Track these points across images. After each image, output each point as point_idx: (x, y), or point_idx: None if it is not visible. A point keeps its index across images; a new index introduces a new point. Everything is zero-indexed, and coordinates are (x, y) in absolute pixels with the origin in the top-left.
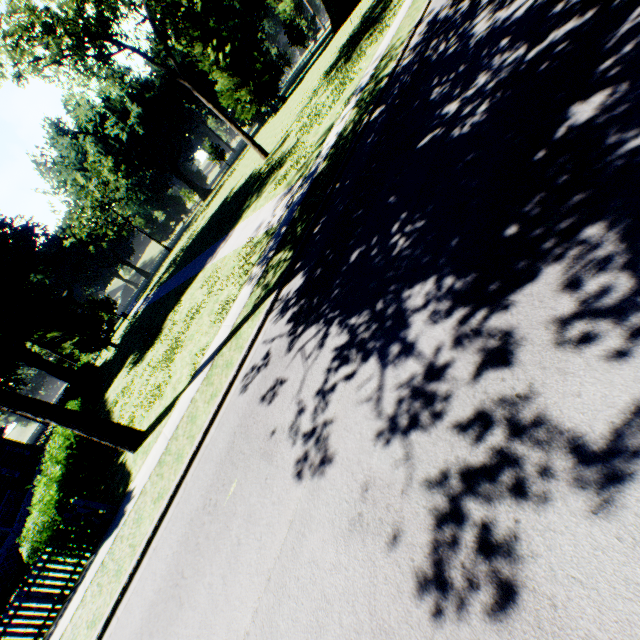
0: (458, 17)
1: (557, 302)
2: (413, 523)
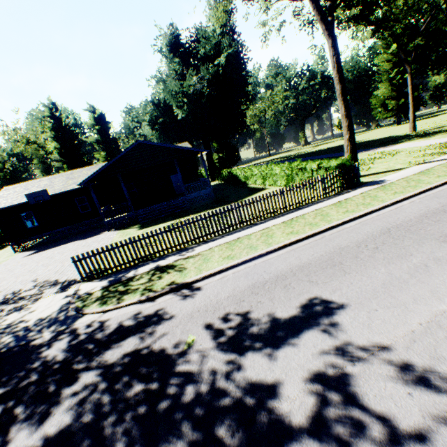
0: None
1: None
2: None
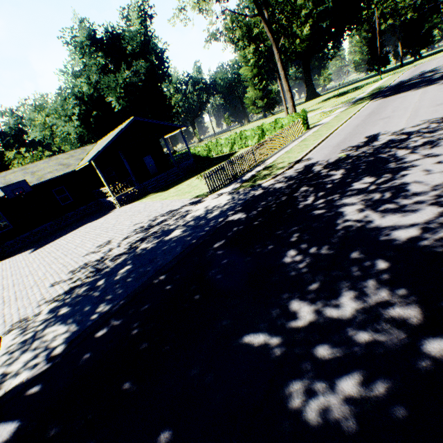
0: (415, 78)
1: None
2: None
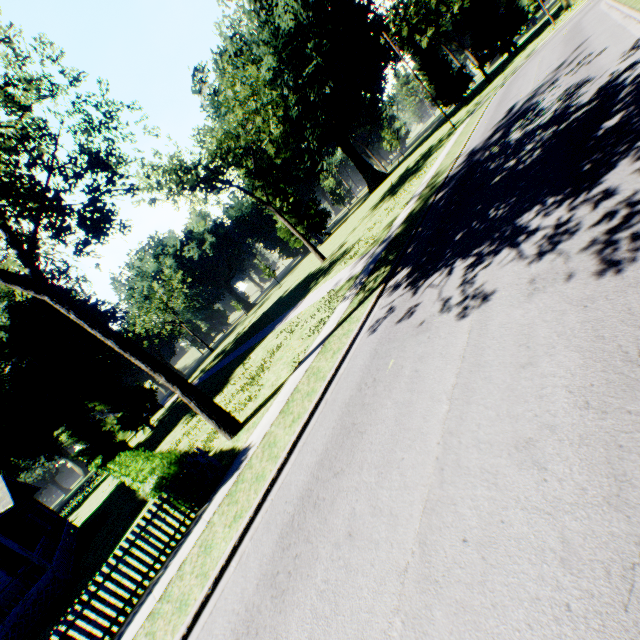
0: (493, 142)
1: (633, 166)
2: (580, 264)
